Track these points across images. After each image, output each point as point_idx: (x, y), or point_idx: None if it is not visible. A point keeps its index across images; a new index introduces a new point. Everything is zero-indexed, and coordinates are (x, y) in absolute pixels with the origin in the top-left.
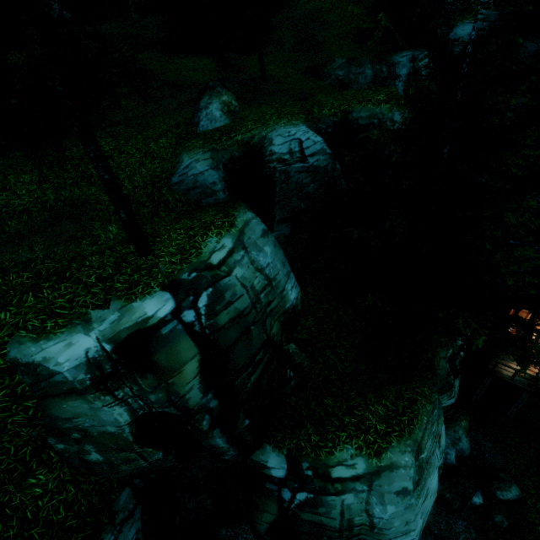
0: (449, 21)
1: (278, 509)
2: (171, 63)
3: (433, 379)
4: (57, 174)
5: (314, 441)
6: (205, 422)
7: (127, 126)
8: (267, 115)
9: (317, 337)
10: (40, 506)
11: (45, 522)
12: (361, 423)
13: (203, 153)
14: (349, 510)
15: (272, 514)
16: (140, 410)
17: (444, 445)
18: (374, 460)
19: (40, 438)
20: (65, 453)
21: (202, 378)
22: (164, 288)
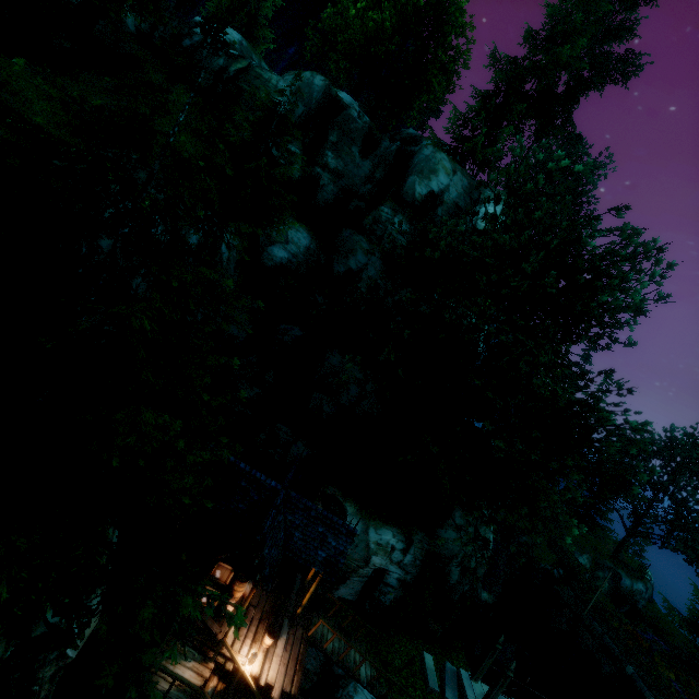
0: (270, 236)
1: None
2: None
3: None
4: None
5: None
6: None
7: None
8: None
9: None
10: None
11: None
12: None
13: None
14: None
15: None
16: None
17: None
18: None
19: None
20: None
21: None
22: None
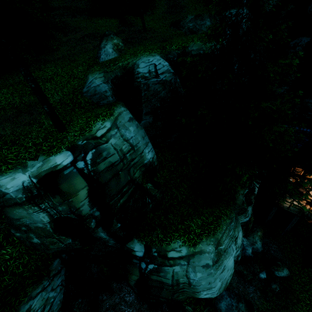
0: None
1: (139, 273)
2: (92, 23)
3: (234, 206)
4: (22, 88)
5: (160, 237)
6: (92, 223)
7: (63, 60)
8: (138, 50)
9: (169, 181)
10: (8, 265)
11: (11, 273)
12: (187, 228)
13: (99, 73)
14: (177, 275)
15: (137, 276)
16: (55, 215)
17: (240, 244)
18: (191, 248)
19: (6, 229)
20: (21, 238)
21: (90, 199)
22: (67, 149)
